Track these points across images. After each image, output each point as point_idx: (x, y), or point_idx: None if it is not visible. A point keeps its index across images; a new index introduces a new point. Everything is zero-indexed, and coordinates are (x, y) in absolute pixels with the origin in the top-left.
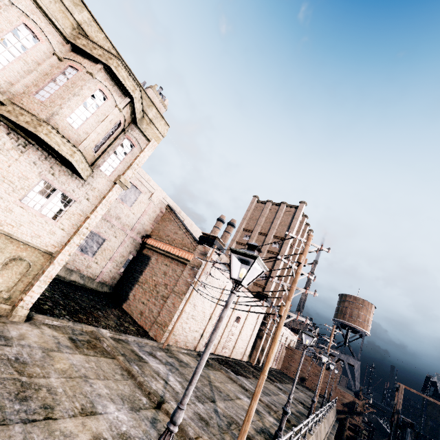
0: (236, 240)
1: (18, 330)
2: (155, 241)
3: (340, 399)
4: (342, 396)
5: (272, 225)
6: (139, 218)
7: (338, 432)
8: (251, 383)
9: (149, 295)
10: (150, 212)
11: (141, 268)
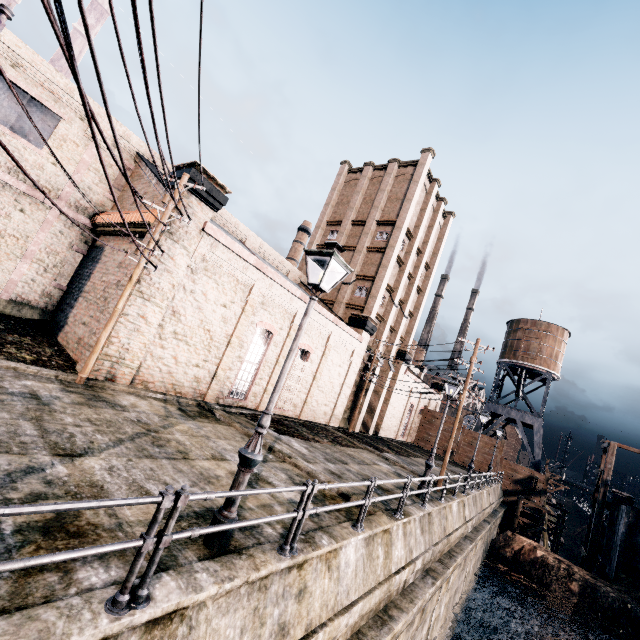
0: (315, 243)
1: None
2: (108, 215)
3: (509, 475)
4: (513, 470)
5: (374, 204)
6: (73, 176)
7: (506, 520)
8: (312, 447)
9: (93, 309)
10: (98, 165)
11: (90, 269)
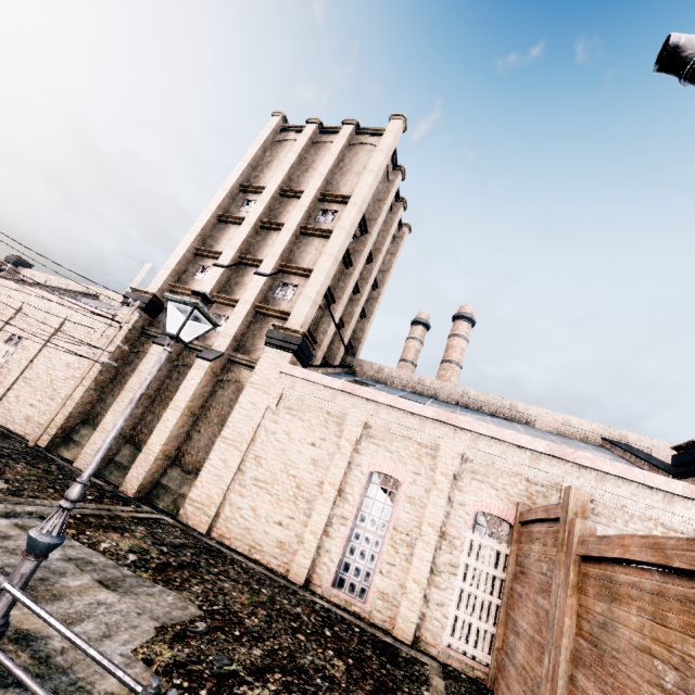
0: None
1: None
2: None
3: None
4: None
5: None
6: None
7: None
8: None
9: None
10: None
11: None
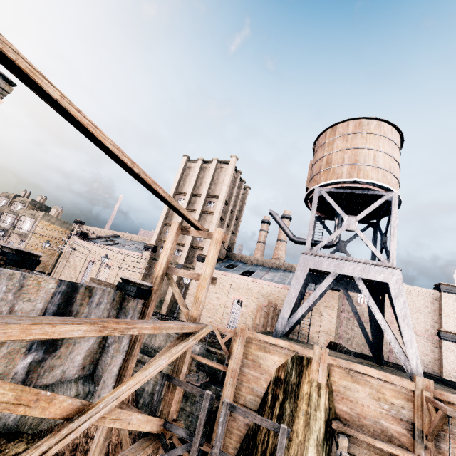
0: None
1: None
2: None
3: None
4: None
5: None
6: None
7: None
8: None
9: None
10: None
11: None
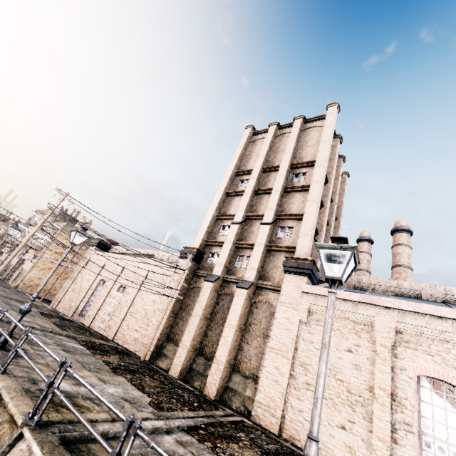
0: None
1: (6, 285)
2: None
3: None
4: None
5: None
6: None
7: None
8: None
9: None
10: None
11: None
